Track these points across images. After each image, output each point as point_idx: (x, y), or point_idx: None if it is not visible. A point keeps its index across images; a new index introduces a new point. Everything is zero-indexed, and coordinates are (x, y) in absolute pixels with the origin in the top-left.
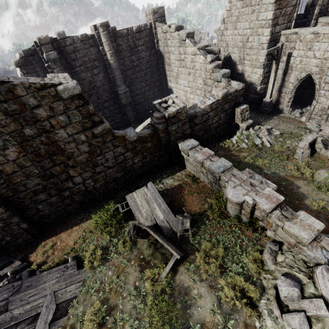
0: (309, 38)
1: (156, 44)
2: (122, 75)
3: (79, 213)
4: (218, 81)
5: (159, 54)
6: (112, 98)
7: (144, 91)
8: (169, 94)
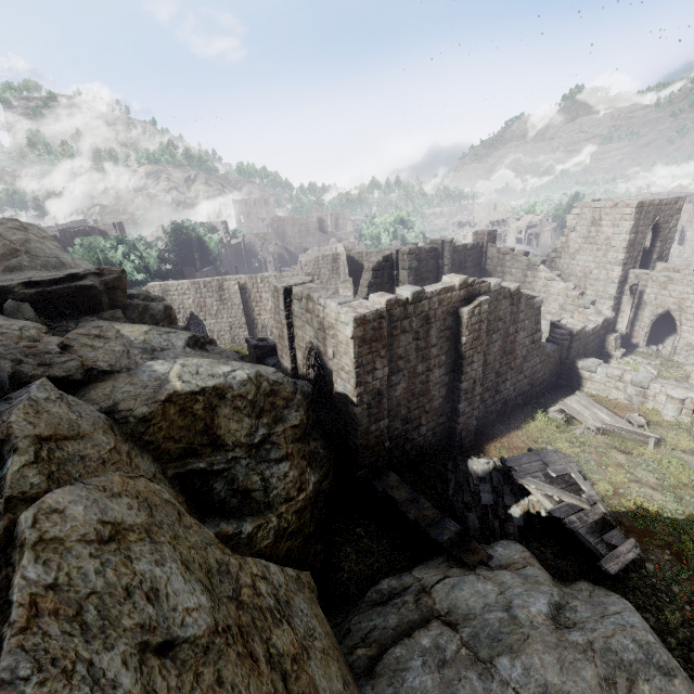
0: (662, 280)
1: (482, 262)
2: None
3: (496, 425)
4: (584, 308)
5: (483, 272)
6: None
7: None
8: None
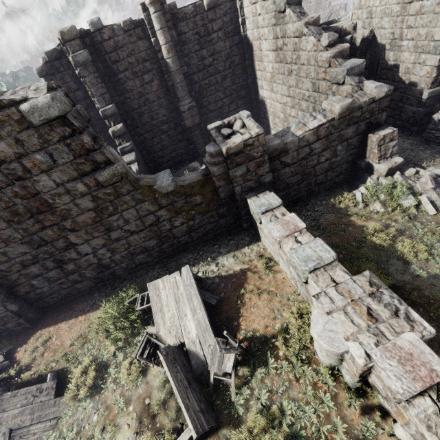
0: None
1: (240, 27)
2: (185, 81)
3: (93, 294)
4: (338, 84)
5: (245, 43)
6: (173, 118)
7: (221, 106)
8: (261, 110)
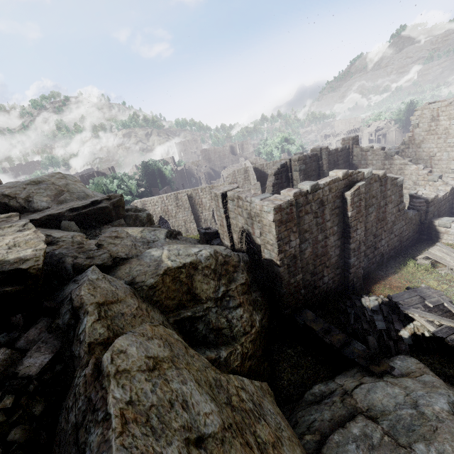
0: None
1: (350, 159)
2: None
3: (377, 272)
4: (434, 182)
5: (351, 166)
6: None
7: None
8: None
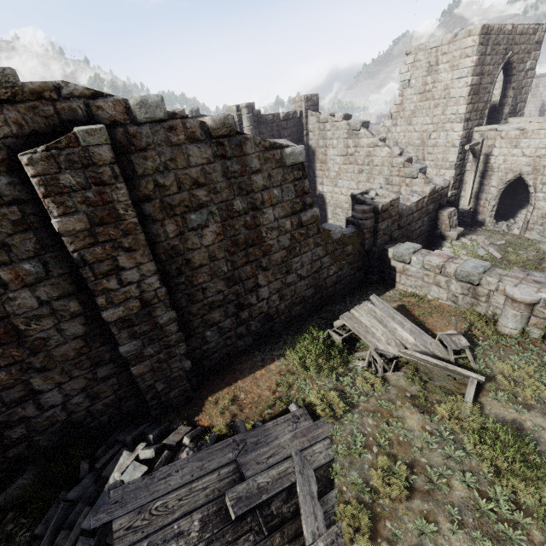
0: (513, 134)
1: (304, 137)
2: None
3: (252, 353)
4: (412, 178)
5: (307, 149)
6: None
7: None
8: (317, 203)
